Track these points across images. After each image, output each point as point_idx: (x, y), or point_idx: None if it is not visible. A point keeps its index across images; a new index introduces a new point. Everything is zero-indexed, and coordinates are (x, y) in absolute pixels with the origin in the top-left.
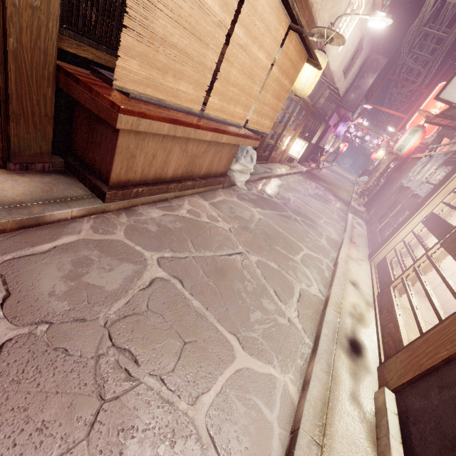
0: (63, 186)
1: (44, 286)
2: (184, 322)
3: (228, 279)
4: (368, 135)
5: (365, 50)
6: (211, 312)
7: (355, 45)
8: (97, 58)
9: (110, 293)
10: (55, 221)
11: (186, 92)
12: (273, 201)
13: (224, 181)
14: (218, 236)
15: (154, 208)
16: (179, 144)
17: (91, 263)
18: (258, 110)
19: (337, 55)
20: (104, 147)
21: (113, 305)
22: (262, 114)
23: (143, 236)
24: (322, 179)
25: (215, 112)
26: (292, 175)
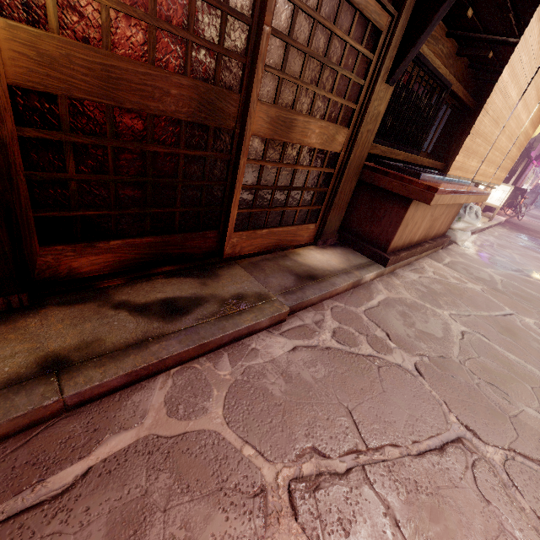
0: (351, 255)
1: (400, 330)
2: (515, 370)
3: (521, 338)
4: None
5: None
6: (532, 365)
7: None
8: (381, 152)
9: (442, 340)
10: (363, 283)
11: (472, 167)
12: (498, 260)
13: (445, 241)
14: (478, 297)
15: (407, 271)
16: (431, 211)
17: (410, 316)
18: (503, 165)
19: None
20: (386, 221)
21: (452, 349)
22: (503, 168)
23: (422, 296)
24: (530, 229)
25: (478, 177)
26: (493, 228)
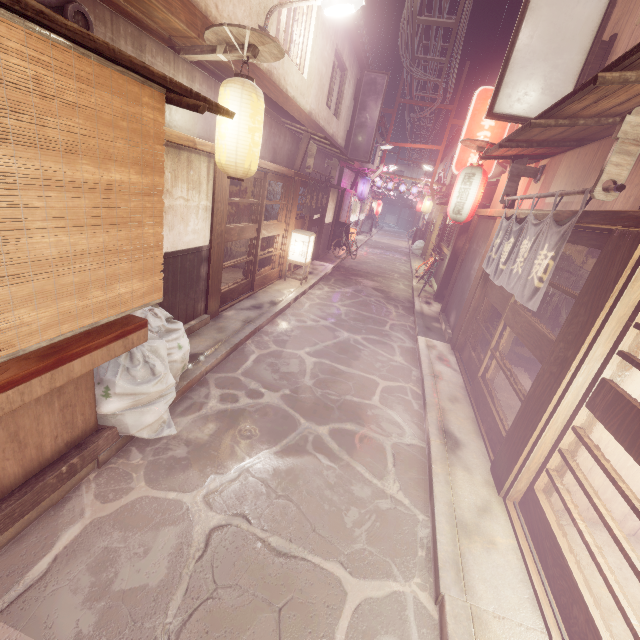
0: None
1: None
2: None
3: None
4: (401, 184)
5: (351, 69)
6: None
7: (331, 65)
8: None
9: None
10: None
11: None
12: (263, 406)
13: (91, 454)
14: None
15: None
16: None
17: None
18: (30, 290)
19: (304, 84)
20: None
21: None
22: (72, 287)
23: None
24: (361, 271)
25: None
26: (308, 293)
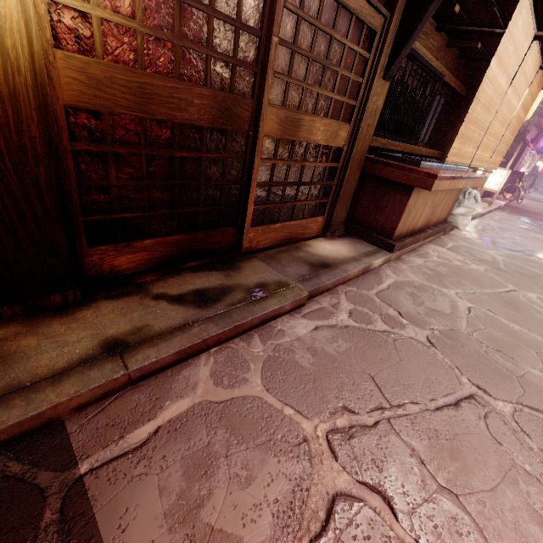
0: (358, 244)
1: (410, 309)
2: (520, 338)
3: (525, 311)
4: None
5: None
6: (535, 334)
7: None
8: (380, 144)
9: (450, 315)
10: (372, 269)
11: (468, 152)
12: (499, 242)
13: (447, 227)
14: (482, 277)
15: (413, 257)
16: (431, 197)
17: (419, 296)
18: (497, 149)
19: None
20: (390, 209)
21: (460, 323)
22: (498, 152)
23: (429, 278)
24: (530, 211)
25: (475, 162)
26: (493, 212)
